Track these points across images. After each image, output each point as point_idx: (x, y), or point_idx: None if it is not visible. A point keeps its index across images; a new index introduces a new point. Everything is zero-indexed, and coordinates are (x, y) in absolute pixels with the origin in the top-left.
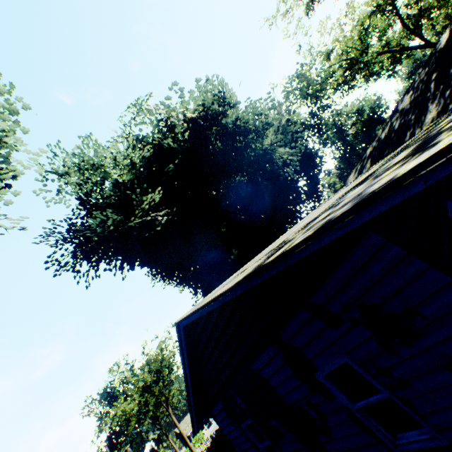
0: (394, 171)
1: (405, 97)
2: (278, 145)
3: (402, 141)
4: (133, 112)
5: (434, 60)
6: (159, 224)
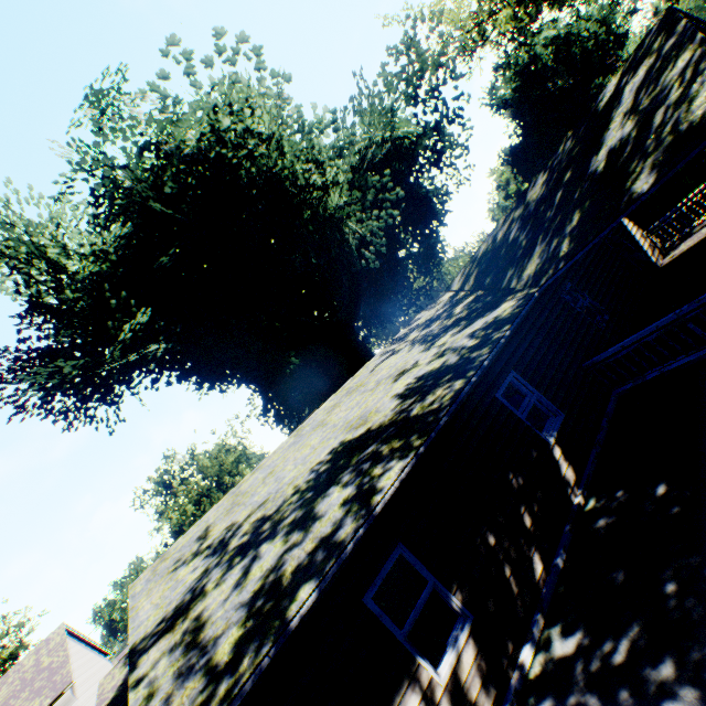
0: (189, 700)
1: (539, 180)
2: (353, 209)
3: (501, 282)
4: (94, 119)
5: (584, 133)
6: (154, 360)
